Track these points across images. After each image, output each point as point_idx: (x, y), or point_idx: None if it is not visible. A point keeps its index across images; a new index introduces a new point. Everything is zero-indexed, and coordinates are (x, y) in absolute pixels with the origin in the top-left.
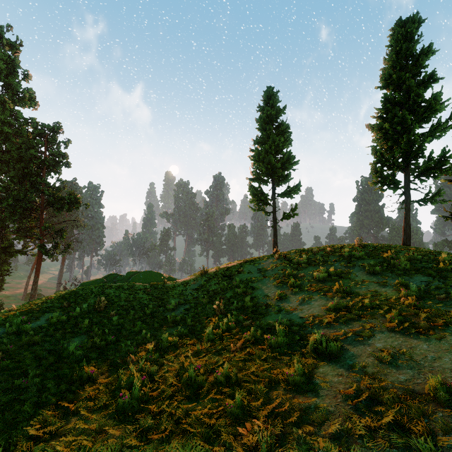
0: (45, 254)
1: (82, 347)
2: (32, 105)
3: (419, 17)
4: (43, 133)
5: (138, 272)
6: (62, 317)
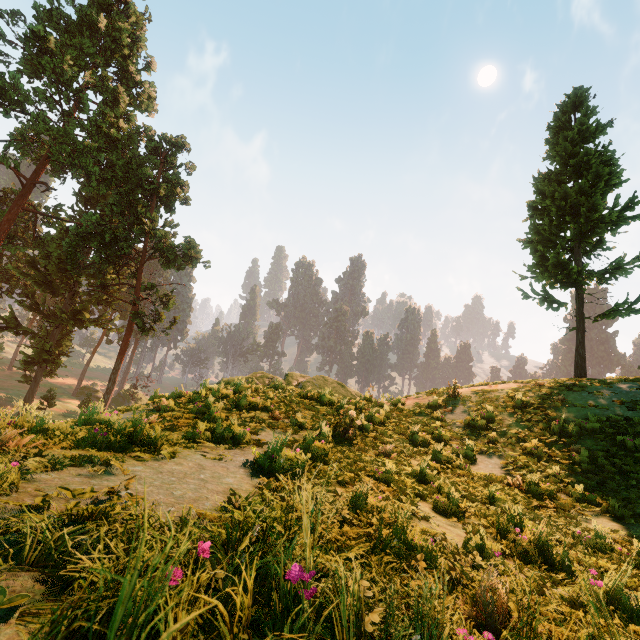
0: (141, 328)
1: (506, 555)
2: (149, 108)
3: None
4: (160, 149)
5: (303, 376)
6: (320, 444)
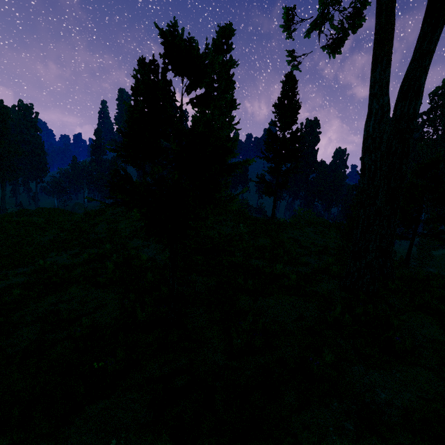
0: None
1: None
2: None
3: (230, 28)
4: None
5: (46, 208)
6: None
